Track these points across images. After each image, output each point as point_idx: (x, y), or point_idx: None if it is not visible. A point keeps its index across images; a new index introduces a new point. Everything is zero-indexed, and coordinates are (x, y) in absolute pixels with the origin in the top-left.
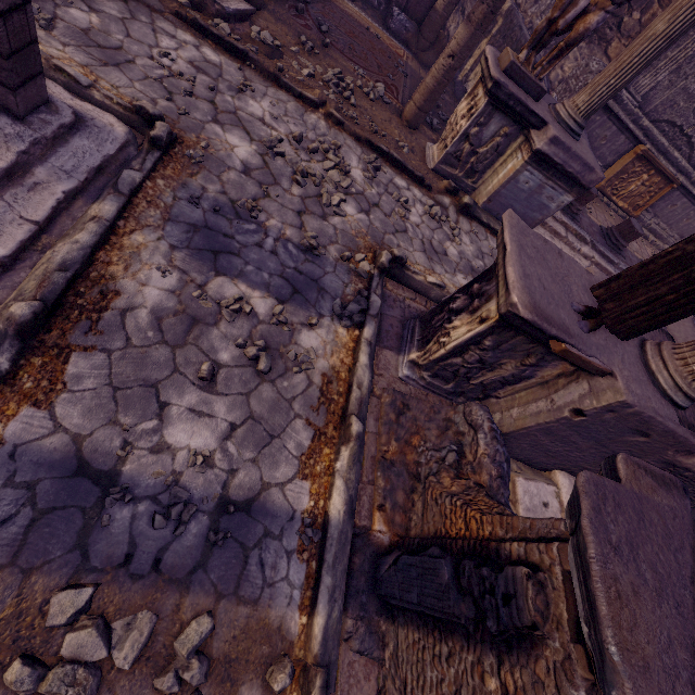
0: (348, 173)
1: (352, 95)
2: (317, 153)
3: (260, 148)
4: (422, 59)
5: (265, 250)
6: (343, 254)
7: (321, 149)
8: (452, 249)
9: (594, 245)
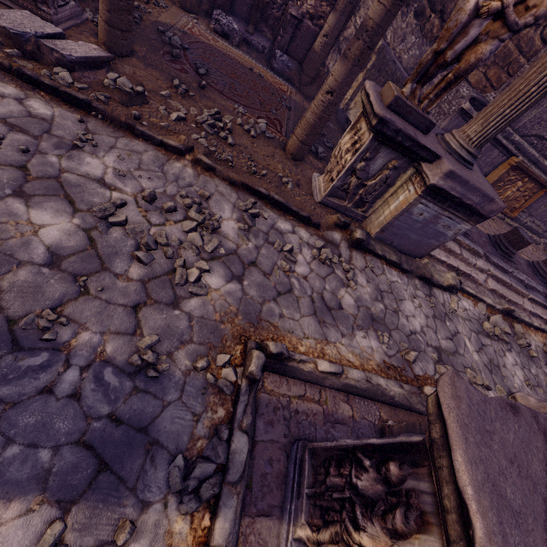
0: (216, 228)
1: (230, 133)
2: (176, 211)
3: (86, 220)
4: (306, 92)
5: (57, 396)
6: (195, 365)
7: (184, 203)
8: (347, 297)
9: (487, 257)
